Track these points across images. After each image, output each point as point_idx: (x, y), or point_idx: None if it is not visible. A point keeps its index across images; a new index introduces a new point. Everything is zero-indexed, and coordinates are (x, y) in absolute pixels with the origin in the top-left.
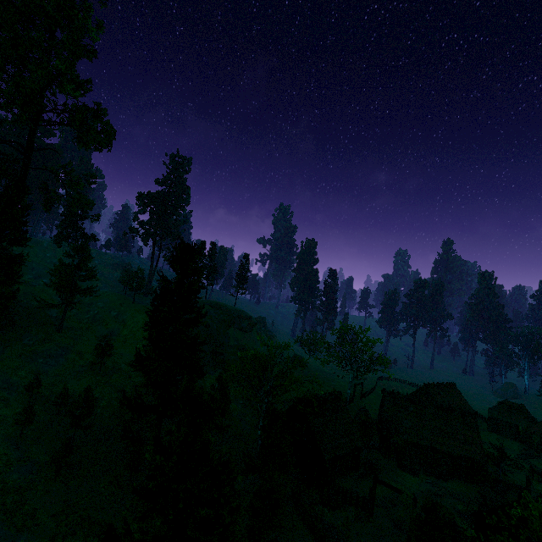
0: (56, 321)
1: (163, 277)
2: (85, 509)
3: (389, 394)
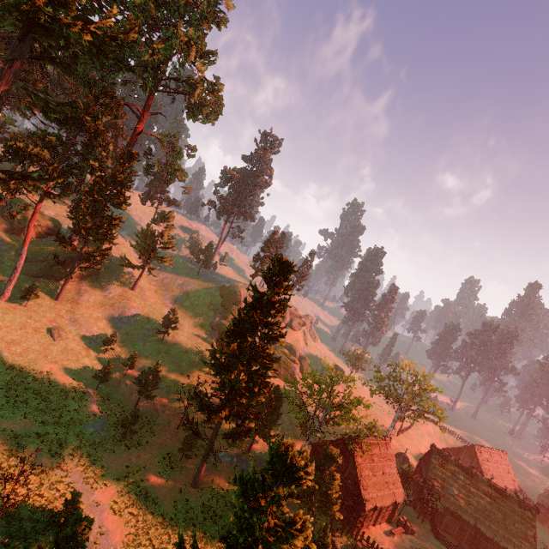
0: (131, 278)
1: (254, 287)
2: (143, 480)
3: (439, 452)
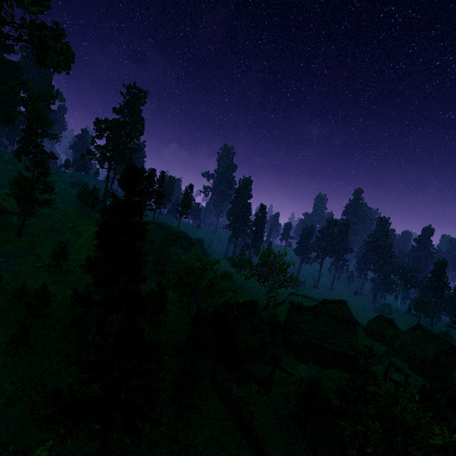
0: (16, 227)
1: (112, 194)
2: (40, 378)
3: (295, 305)
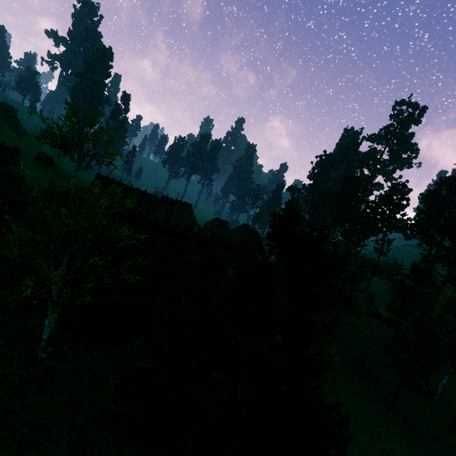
0: None
1: None
2: None
3: (103, 178)
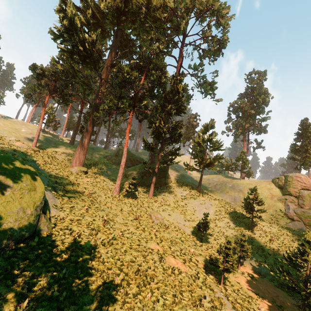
0: (193, 185)
1: None
2: None
3: None
